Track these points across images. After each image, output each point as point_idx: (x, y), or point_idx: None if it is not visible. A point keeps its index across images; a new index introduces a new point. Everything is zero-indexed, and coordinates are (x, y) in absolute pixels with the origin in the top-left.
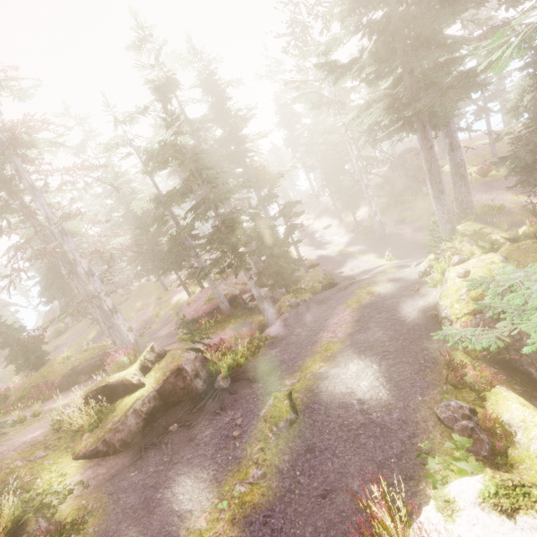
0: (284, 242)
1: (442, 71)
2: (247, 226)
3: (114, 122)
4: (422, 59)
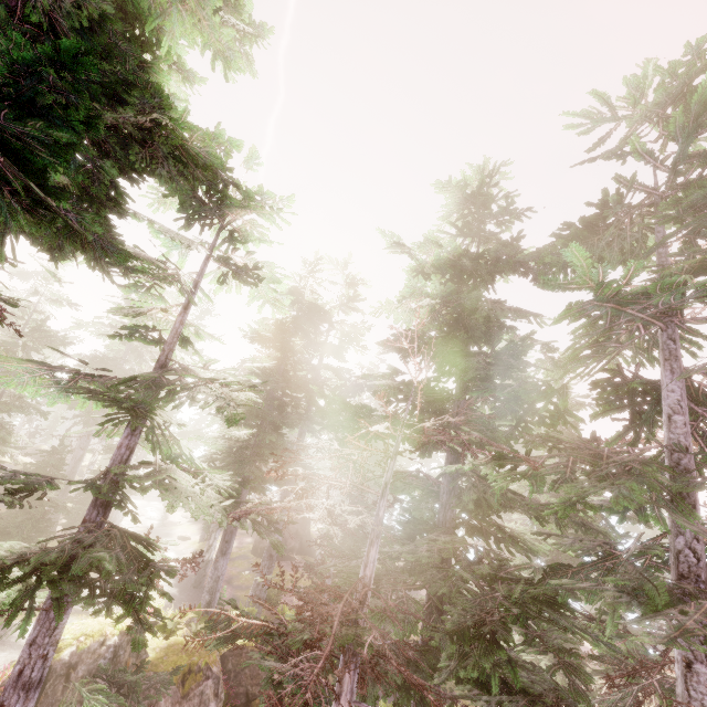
0: (56, 500)
1: (270, 450)
2: (6, 449)
3: (34, 291)
4: (266, 432)
